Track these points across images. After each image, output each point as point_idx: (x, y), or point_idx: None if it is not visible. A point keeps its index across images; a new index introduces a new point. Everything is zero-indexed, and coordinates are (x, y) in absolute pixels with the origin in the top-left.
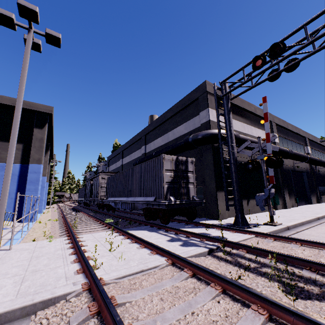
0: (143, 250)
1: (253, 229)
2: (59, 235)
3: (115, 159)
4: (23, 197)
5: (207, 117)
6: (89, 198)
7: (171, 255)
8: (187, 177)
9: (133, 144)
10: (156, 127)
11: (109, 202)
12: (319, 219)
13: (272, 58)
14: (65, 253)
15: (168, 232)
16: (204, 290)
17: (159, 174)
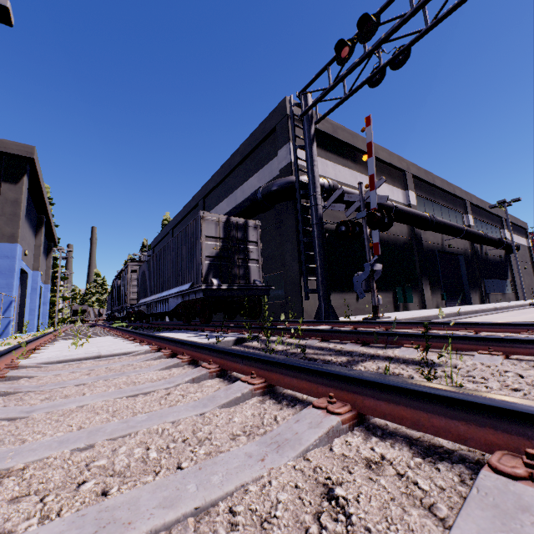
0: (134, 344)
1: None
2: None
3: (162, 244)
4: None
5: (288, 158)
6: (117, 307)
7: (161, 340)
8: (245, 251)
9: (187, 216)
10: (218, 184)
11: (140, 306)
12: (460, 315)
13: (362, 42)
14: None
15: (204, 332)
16: (163, 362)
17: (197, 245)
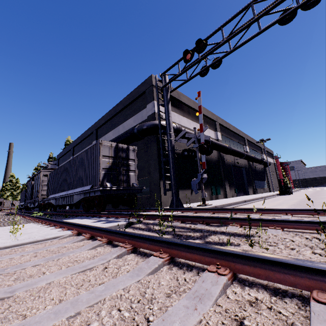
0: (56, 229)
1: None
2: None
3: (65, 157)
4: None
5: (153, 109)
6: (30, 200)
7: (79, 226)
8: (127, 165)
9: (84, 139)
10: (107, 121)
11: (50, 200)
12: (245, 201)
13: (198, 53)
14: None
15: (101, 217)
16: (89, 244)
17: (96, 161)
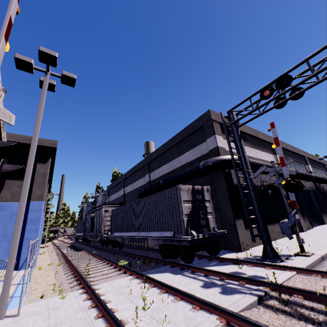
0: (182, 304)
1: (287, 262)
2: (69, 286)
3: (115, 188)
4: (21, 239)
5: (215, 143)
6: (90, 233)
7: (222, 311)
8: (205, 207)
9: (135, 172)
10: (160, 155)
11: (115, 237)
12: None
13: (280, 89)
14: (89, 316)
15: (195, 273)
16: None
17: (176, 206)
